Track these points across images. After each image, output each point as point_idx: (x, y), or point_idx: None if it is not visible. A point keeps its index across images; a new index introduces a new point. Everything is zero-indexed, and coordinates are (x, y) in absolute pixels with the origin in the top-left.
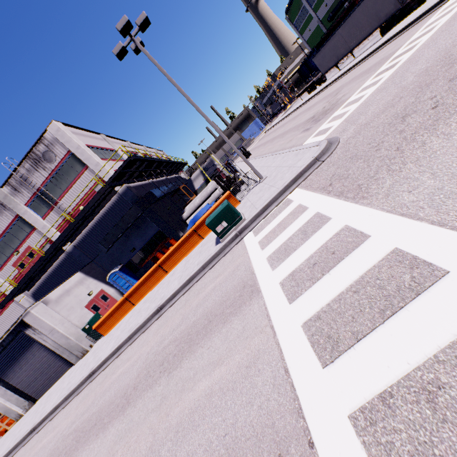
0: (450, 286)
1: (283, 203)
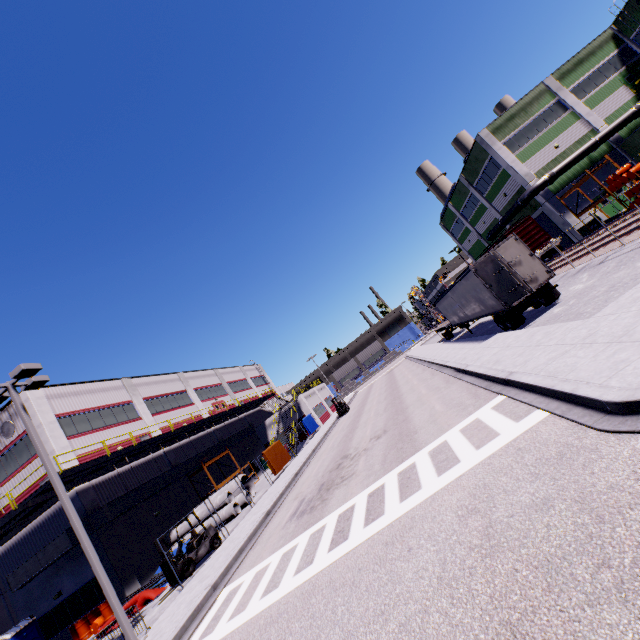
0: None
1: None
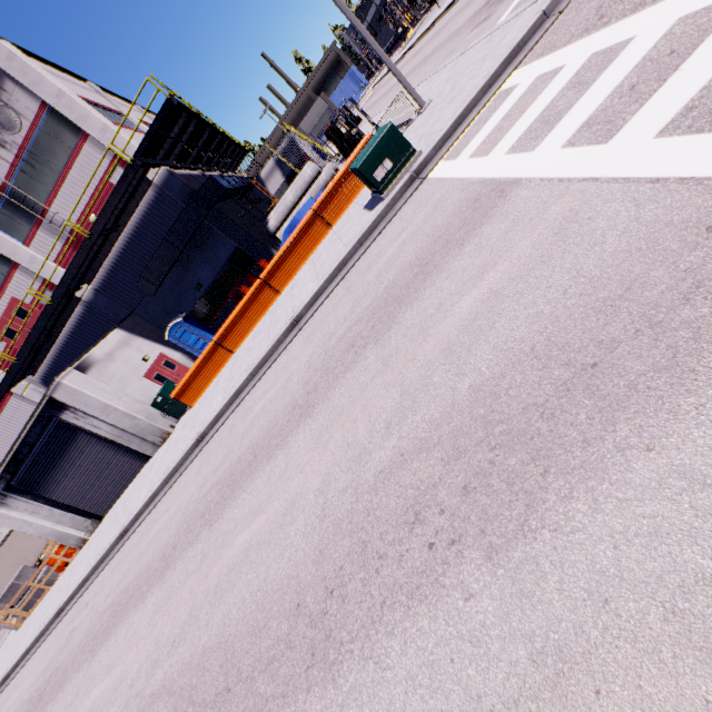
0: None
1: (494, 100)
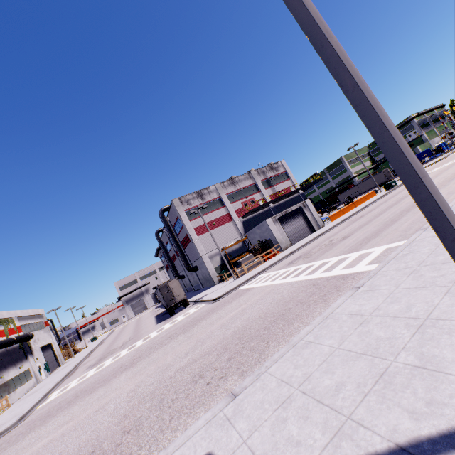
0: None
1: None
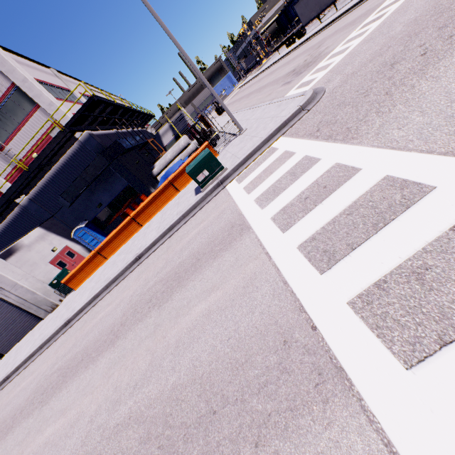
0: (437, 198)
1: (267, 151)
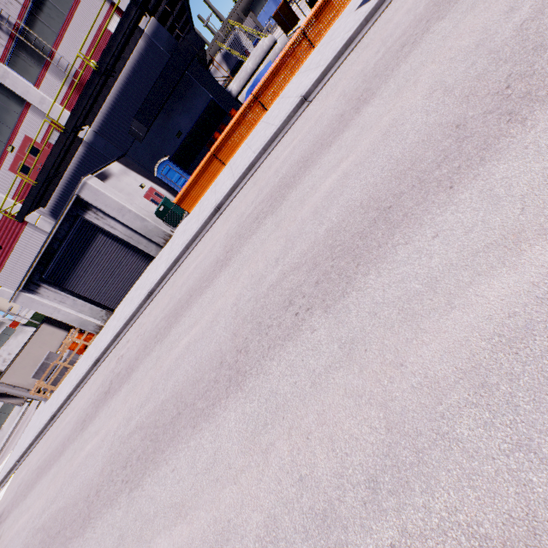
0: None
1: None
